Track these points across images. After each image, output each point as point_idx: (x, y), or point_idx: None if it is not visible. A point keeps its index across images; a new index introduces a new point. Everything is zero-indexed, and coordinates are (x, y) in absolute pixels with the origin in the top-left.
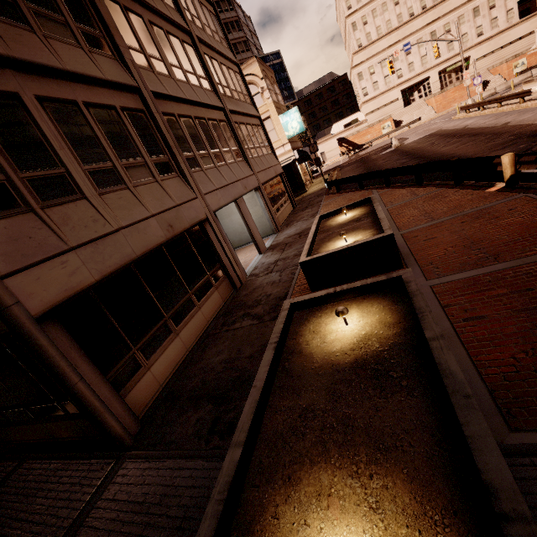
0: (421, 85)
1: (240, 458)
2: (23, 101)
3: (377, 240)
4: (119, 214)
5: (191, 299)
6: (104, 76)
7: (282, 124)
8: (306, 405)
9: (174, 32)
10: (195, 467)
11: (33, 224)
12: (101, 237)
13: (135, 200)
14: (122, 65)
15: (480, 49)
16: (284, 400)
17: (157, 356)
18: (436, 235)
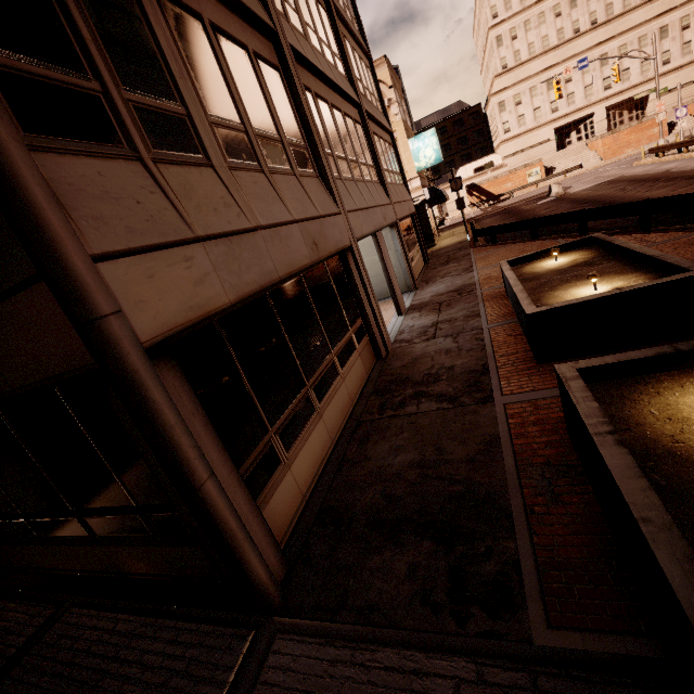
0: (582, 123)
1: None
2: None
3: (683, 281)
4: (256, 205)
5: (334, 364)
6: None
7: (411, 151)
8: None
9: None
10: (458, 676)
11: (142, 182)
12: (237, 233)
13: (273, 193)
14: None
15: (665, 81)
16: None
17: (298, 446)
18: None
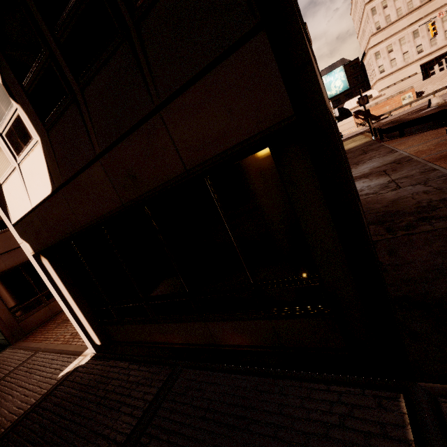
0: (443, 58)
1: None
2: None
3: None
4: None
5: None
6: None
7: (325, 84)
8: None
9: None
10: None
11: None
12: None
13: None
14: None
15: None
16: None
17: None
18: None
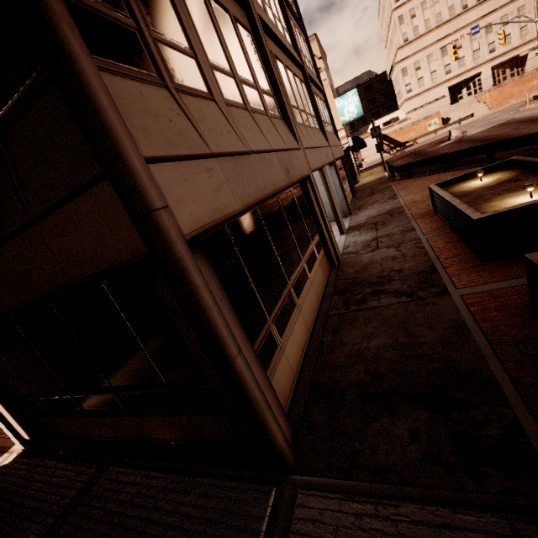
0: (471, 81)
1: None
2: None
3: None
4: (247, 135)
5: (304, 269)
6: None
7: (337, 108)
8: None
9: None
10: (492, 530)
11: (170, 105)
12: (238, 154)
13: (256, 127)
14: None
15: None
16: None
17: (287, 334)
18: None
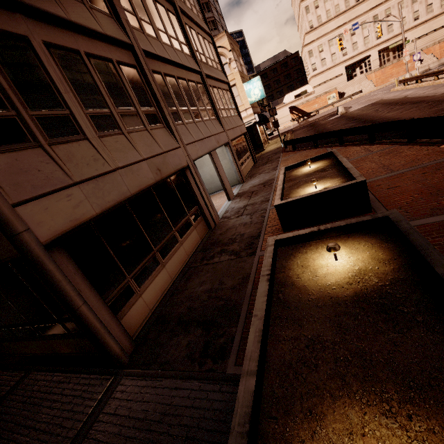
0: (363, 62)
1: (255, 388)
2: (32, 45)
3: (350, 186)
4: (116, 156)
5: (175, 236)
6: (103, 31)
7: (245, 91)
8: (311, 336)
9: (161, 1)
10: (192, 388)
11: (42, 158)
12: (101, 175)
13: (129, 145)
14: (118, 23)
15: (415, 31)
16: (285, 330)
17: (147, 284)
18: (399, 184)
